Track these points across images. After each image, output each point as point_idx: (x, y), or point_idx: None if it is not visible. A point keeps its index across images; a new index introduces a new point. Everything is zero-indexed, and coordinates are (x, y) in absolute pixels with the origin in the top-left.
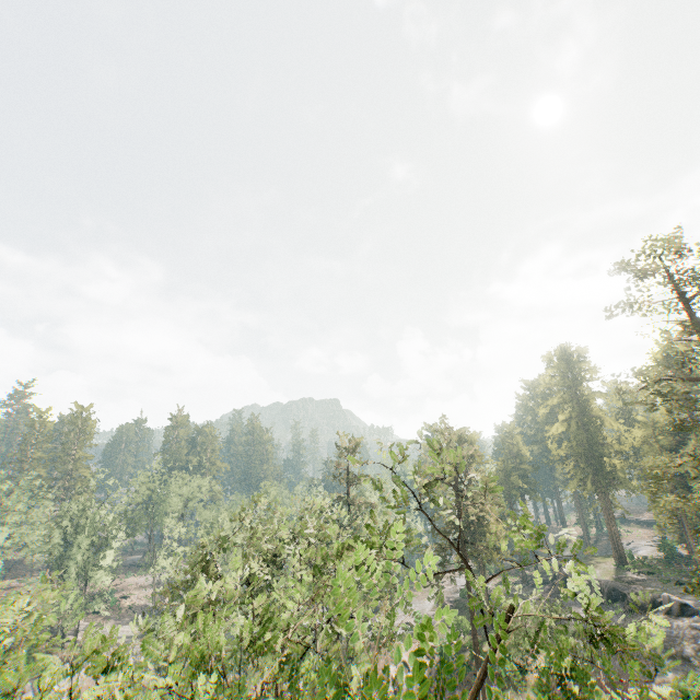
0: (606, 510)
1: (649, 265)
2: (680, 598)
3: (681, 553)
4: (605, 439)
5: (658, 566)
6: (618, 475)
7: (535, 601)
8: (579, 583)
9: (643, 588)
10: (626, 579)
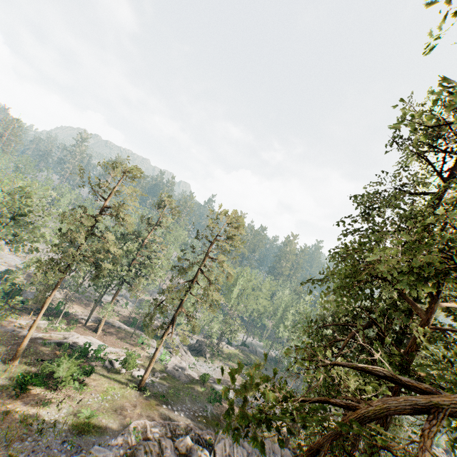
0: None
1: None
2: None
3: None
4: None
5: None
6: None
7: None
8: None
9: None
10: None
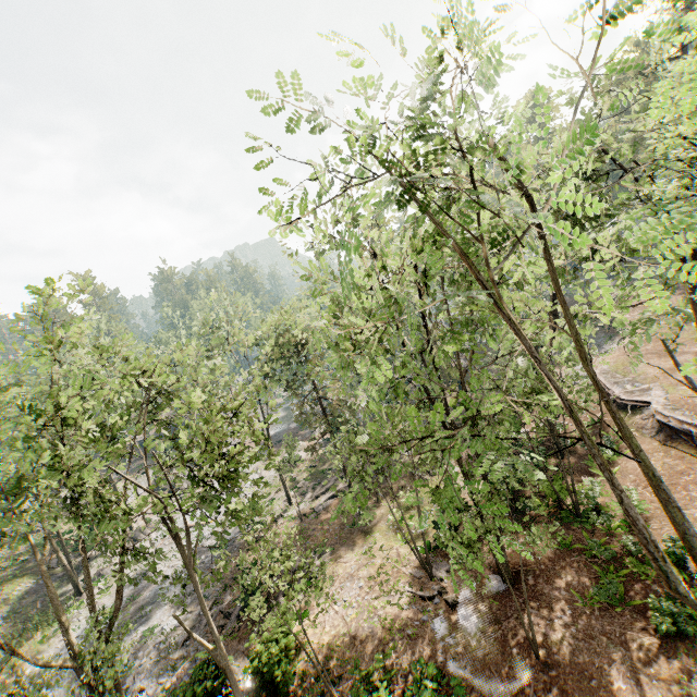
0: None
1: None
2: None
3: None
4: None
5: None
6: None
7: None
8: None
9: None
10: None
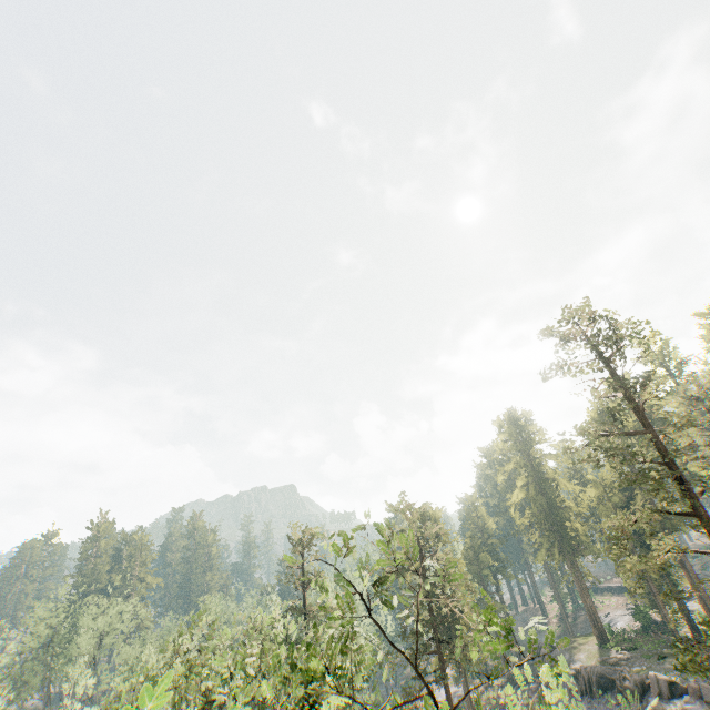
0: (578, 580)
1: (569, 329)
2: (667, 675)
3: (656, 620)
4: (563, 501)
5: (639, 638)
6: (582, 539)
7: (524, 707)
8: (560, 694)
9: (630, 669)
10: (611, 660)
